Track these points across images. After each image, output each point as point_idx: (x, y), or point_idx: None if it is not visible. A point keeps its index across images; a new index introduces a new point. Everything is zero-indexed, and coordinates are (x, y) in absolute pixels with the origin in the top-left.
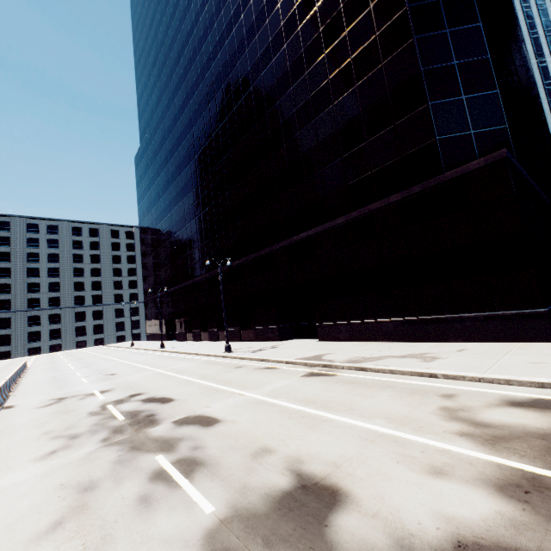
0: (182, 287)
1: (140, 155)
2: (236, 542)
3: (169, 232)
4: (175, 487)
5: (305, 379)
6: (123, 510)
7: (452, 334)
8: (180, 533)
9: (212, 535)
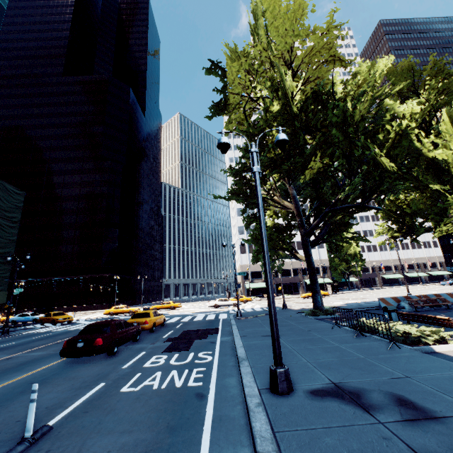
0: None
1: None
2: None
3: None
4: None
5: None
6: None
7: (93, 309)
8: None
9: None
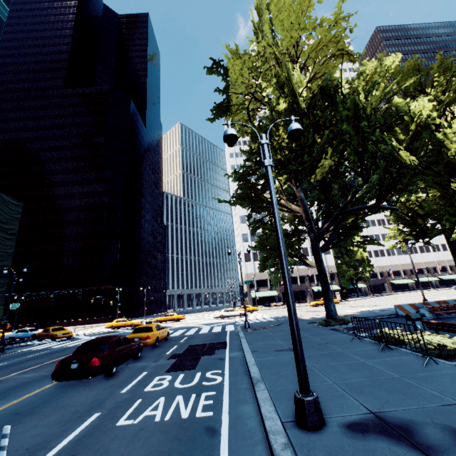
0: None
1: None
2: None
3: None
4: None
5: None
6: None
7: (95, 322)
8: None
9: None
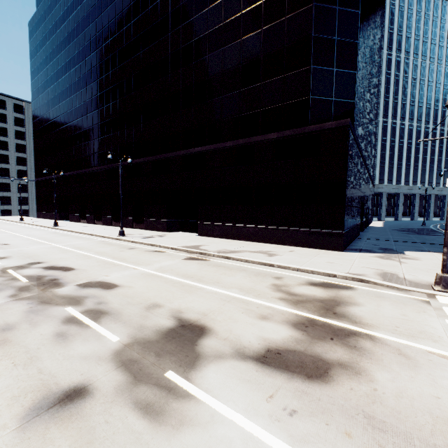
0: (79, 174)
1: (36, 22)
2: (137, 356)
3: (67, 116)
4: (86, 327)
5: (186, 261)
6: (43, 341)
7: (288, 240)
8: (94, 353)
9: (119, 353)
